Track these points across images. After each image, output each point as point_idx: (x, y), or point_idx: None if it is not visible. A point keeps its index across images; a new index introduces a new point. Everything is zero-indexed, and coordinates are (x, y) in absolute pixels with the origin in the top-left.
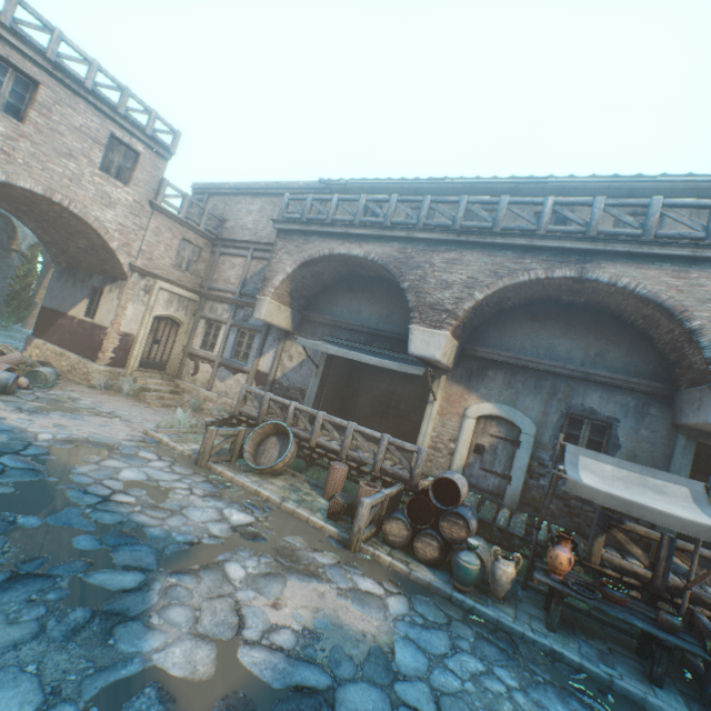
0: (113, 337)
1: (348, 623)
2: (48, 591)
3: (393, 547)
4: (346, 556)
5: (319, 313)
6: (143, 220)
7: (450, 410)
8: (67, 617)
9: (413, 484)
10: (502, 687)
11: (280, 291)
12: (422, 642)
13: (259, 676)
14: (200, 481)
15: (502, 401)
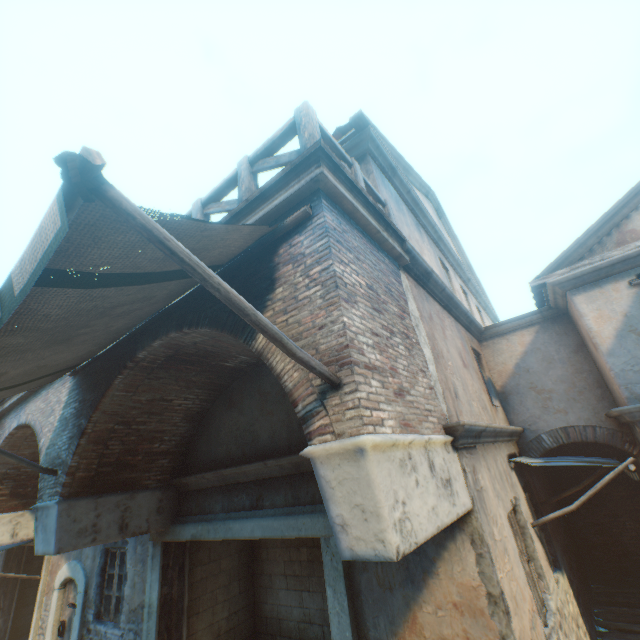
0: None
1: None
2: None
3: None
4: None
5: None
6: None
7: (52, 584)
8: None
9: None
10: None
11: None
12: None
13: None
14: None
15: (76, 555)
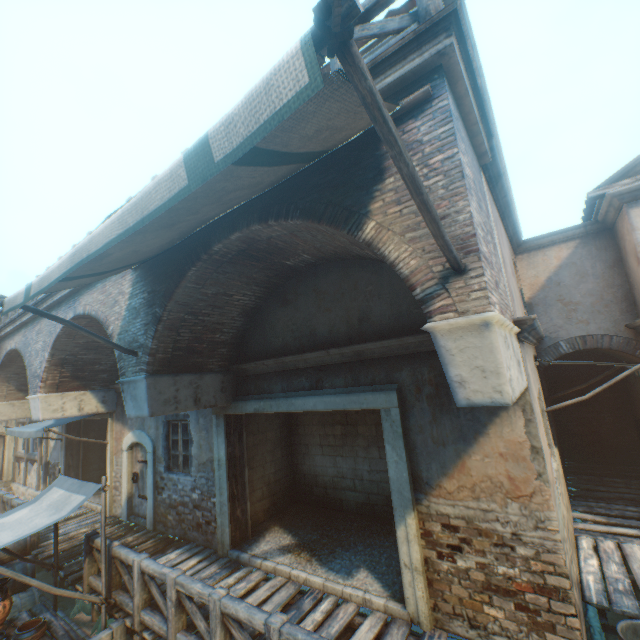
0: None
1: None
2: None
3: None
4: None
5: None
6: None
7: (119, 447)
8: None
9: None
10: None
11: (3, 393)
12: None
13: None
14: None
15: (139, 426)
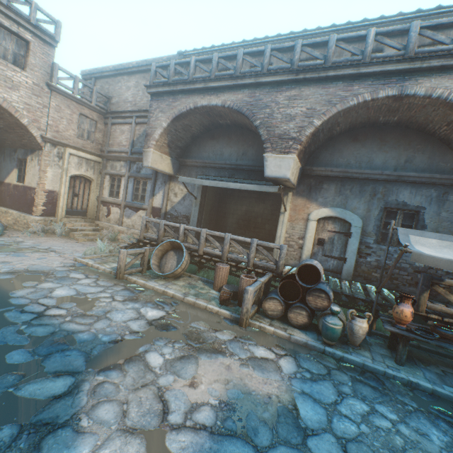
0: (41, 194)
1: (254, 389)
2: None
3: (272, 318)
4: (239, 331)
5: (192, 159)
6: (45, 100)
7: (297, 217)
8: None
9: (279, 272)
10: (388, 422)
11: (160, 143)
12: (316, 395)
13: None
14: (120, 290)
15: (335, 205)
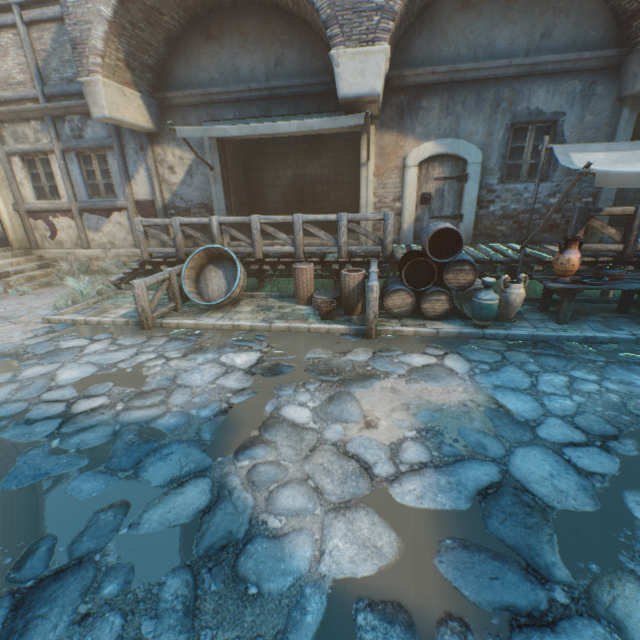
0: None
1: (442, 403)
2: (97, 587)
3: (398, 318)
4: (372, 345)
5: (180, 91)
6: None
7: (387, 167)
8: (160, 603)
9: (388, 255)
10: (593, 385)
11: (110, 61)
12: (509, 384)
13: (439, 508)
14: (164, 343)
15: (443, 135)
